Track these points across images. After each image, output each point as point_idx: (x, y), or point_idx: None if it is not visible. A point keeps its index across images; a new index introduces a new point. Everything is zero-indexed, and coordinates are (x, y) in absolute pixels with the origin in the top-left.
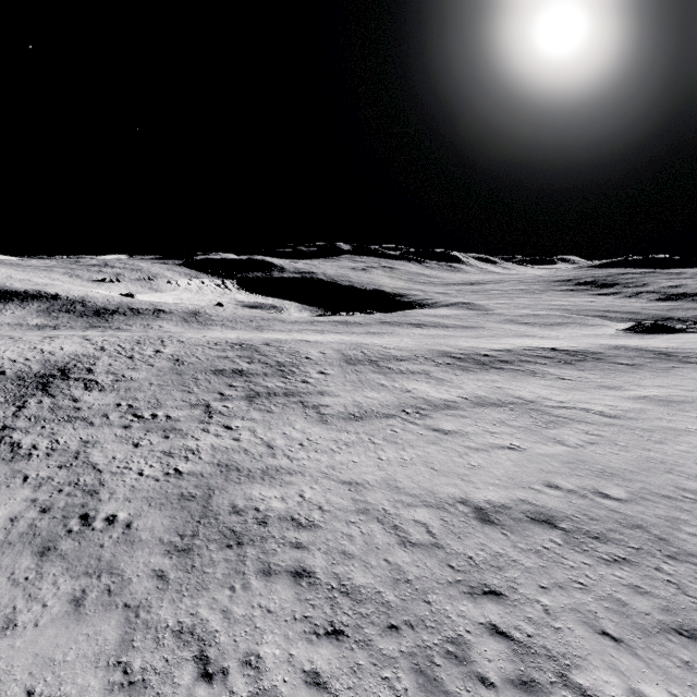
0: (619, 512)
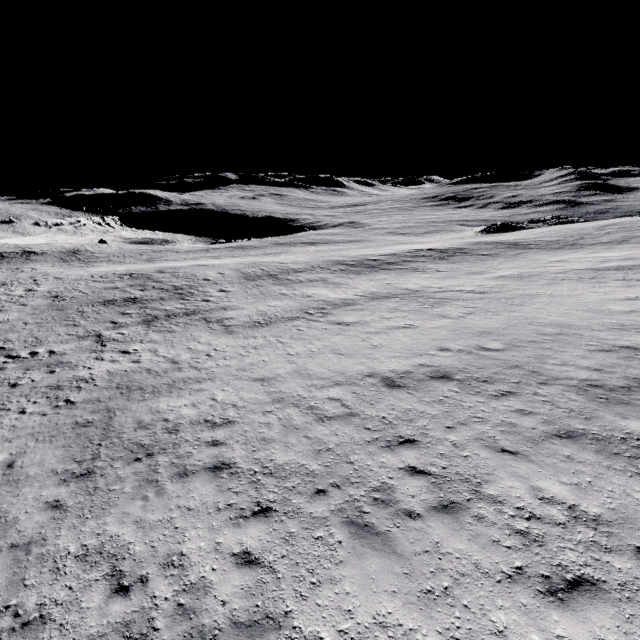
0: (499, 359)
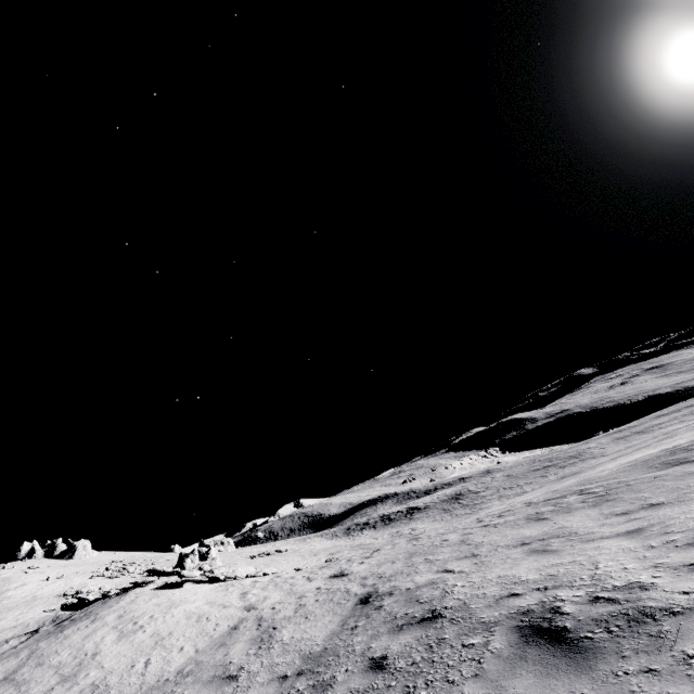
0: None
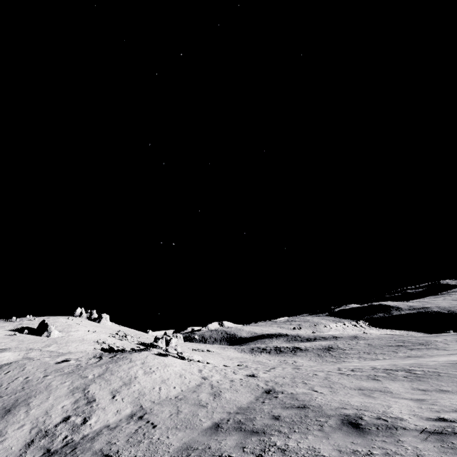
0: None
